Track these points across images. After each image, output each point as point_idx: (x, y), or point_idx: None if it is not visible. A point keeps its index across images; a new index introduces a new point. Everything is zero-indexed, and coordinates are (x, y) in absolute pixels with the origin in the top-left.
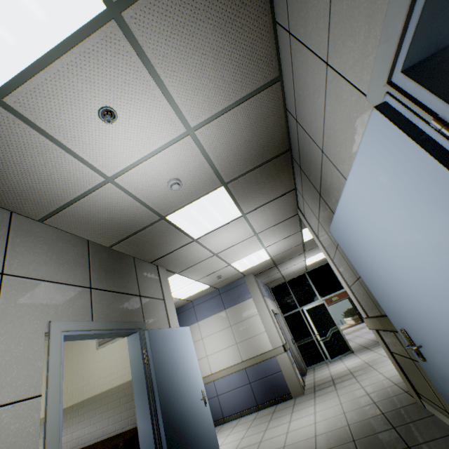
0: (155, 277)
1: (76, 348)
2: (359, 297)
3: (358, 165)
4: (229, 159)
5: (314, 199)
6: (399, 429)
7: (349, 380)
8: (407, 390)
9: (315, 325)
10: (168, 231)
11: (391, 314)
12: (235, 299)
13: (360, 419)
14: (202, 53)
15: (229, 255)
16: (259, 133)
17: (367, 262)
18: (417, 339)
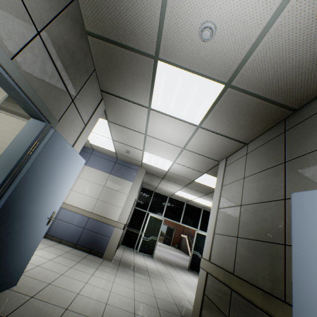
0: (94, 103)
1: None
2: (217, 245)
3: None
4: (264, 64)
5: (266, 162)
6: None
7: (145, 276)
8: (184, 316)
9: (147, 227)
10: (143, 77)
11: (306, 308)
12: (122, 174)
13: (145, 316)
14: None
15: (151, 145)
16: (313, 68)
17: None
18: None
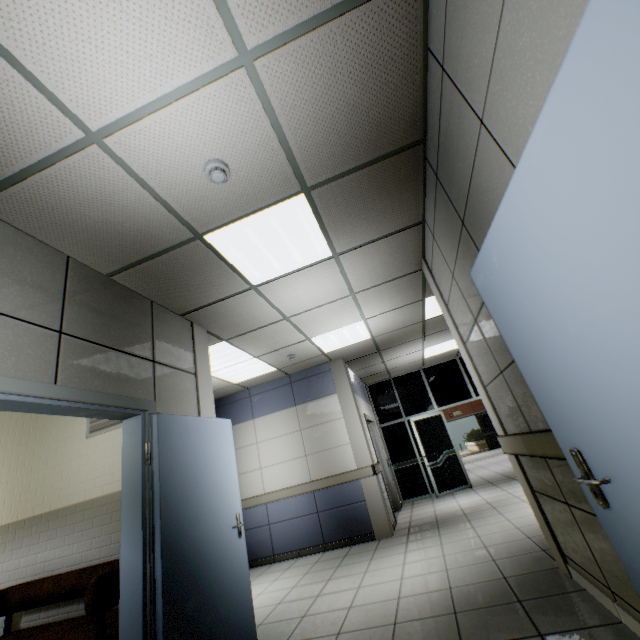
0: (186, 339)
1: (56, 432)
2: (498, 404)
3: (560, 93)
4: (316, 139)
5: (452, 235)
6: (528, 604)
7: (461, 524)
8: (546, 548)
9: (423, 444)
10: (208, 264)
11: (557, 423)
12: (312, 392)
13: (470, 582)
14: None
15: (309, 323)
16: (374, 93)
17: (531, 326)
18: (602, 469)
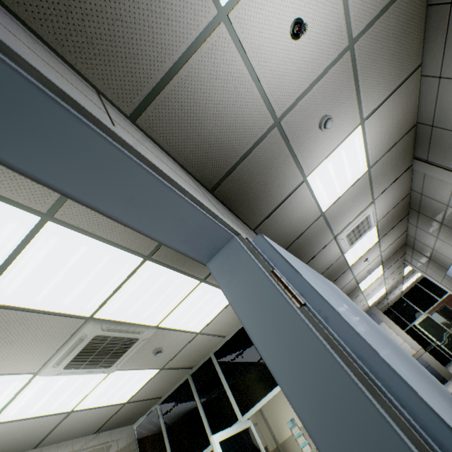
0: None
1: None
2: None
3: None
4: (386, 255)
5: (424, 259)
6: None
7: None
8: None
9: (430, 334)
10: (356, 291)
11: None
12: None
13: None
14: (390, 236)
15: (369, 296)
16: (397, 244)
17: None
18: None
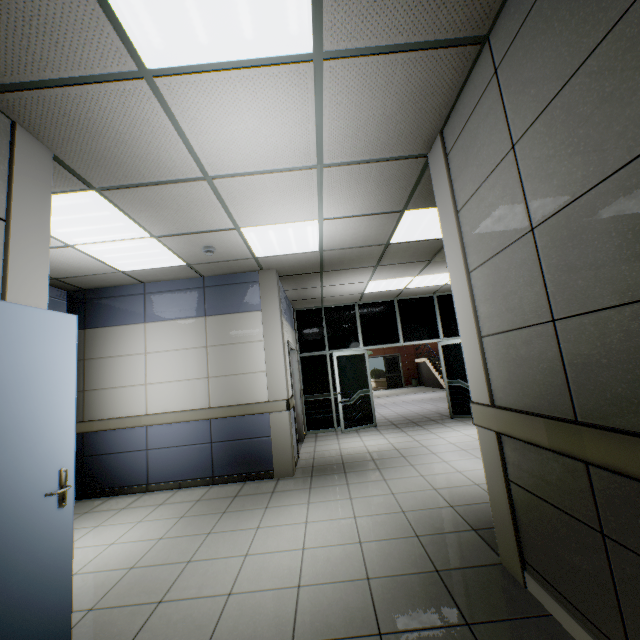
0: None
1: None
2: (499, 364)
3: None
4: None
5: (579, 32)
6: (482, 634)
7: (371, 473)
8: (477, 527)
9: (341, 381)
10: None
11: None
12: (230, 304)
13: (393, 573)
14: None
15: (242, 201)
16: None
17: None
18: None
